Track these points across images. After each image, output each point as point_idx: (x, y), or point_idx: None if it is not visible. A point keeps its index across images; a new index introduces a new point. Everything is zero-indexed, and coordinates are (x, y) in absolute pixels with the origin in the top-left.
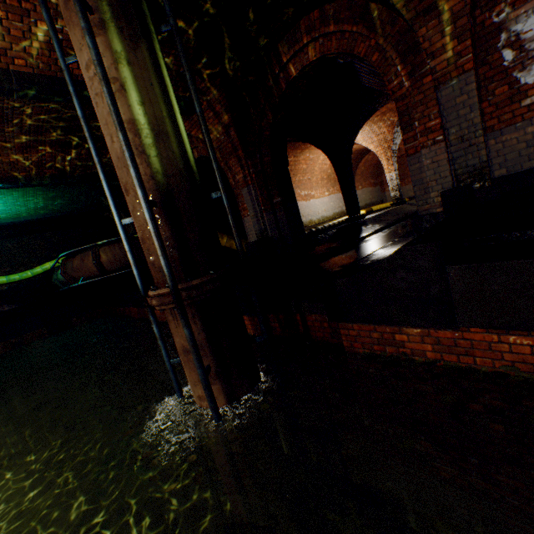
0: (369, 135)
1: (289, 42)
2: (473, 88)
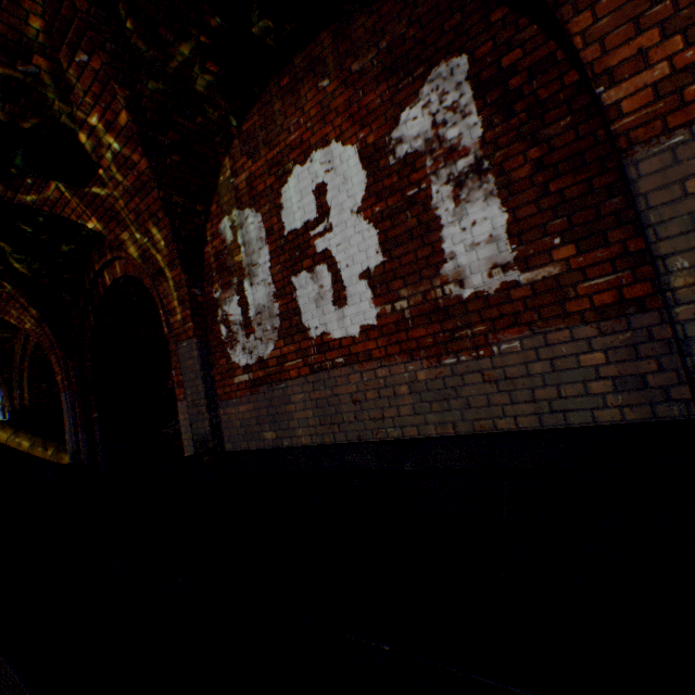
0: None
1: (100, 253)
2: (196, 354)
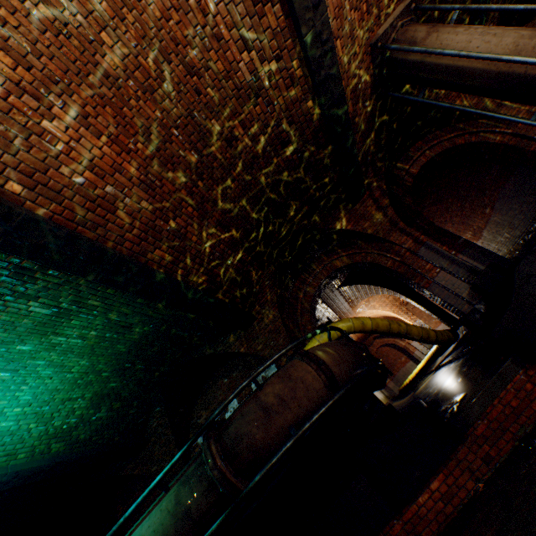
0: (381, 299)
1: (406, 159)
2: None
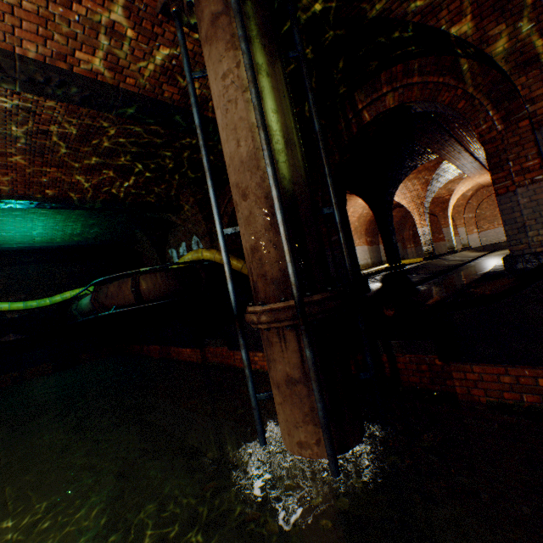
0: (402, 191)
1: (367, 92)
2: None
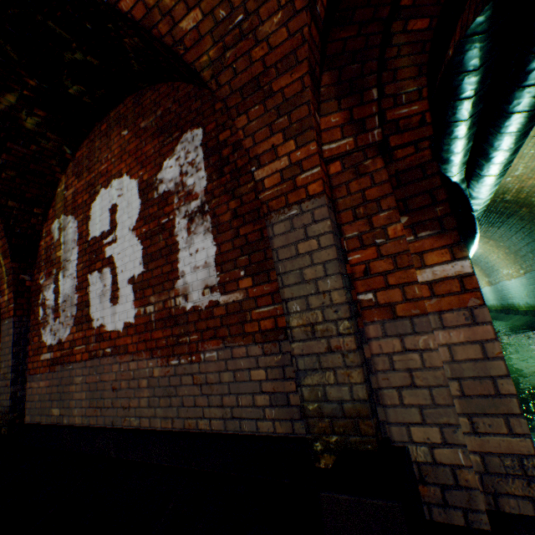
0: None
1: None
2: (13, 332)
